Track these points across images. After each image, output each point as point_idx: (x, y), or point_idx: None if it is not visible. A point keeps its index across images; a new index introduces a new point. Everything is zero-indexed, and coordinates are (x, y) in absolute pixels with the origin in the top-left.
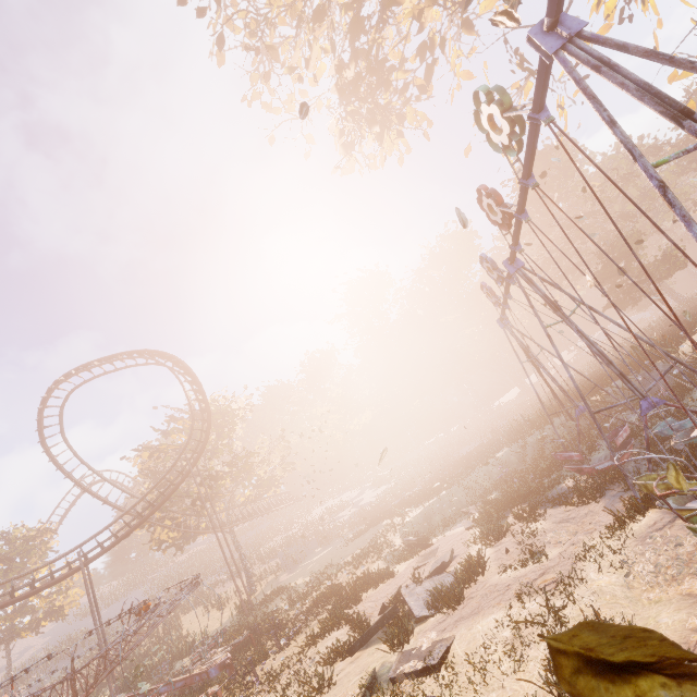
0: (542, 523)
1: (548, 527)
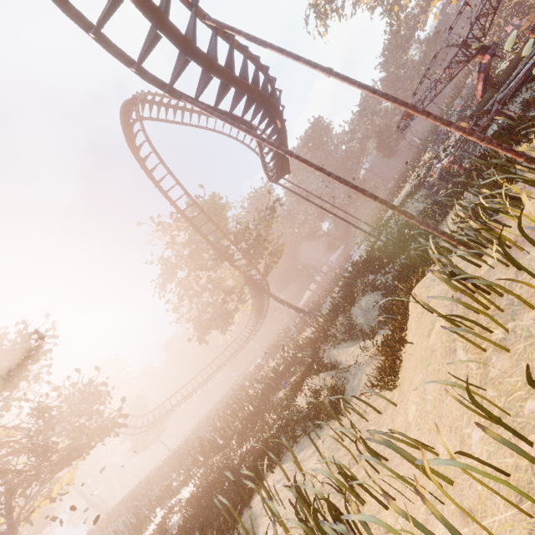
0: None
1: None
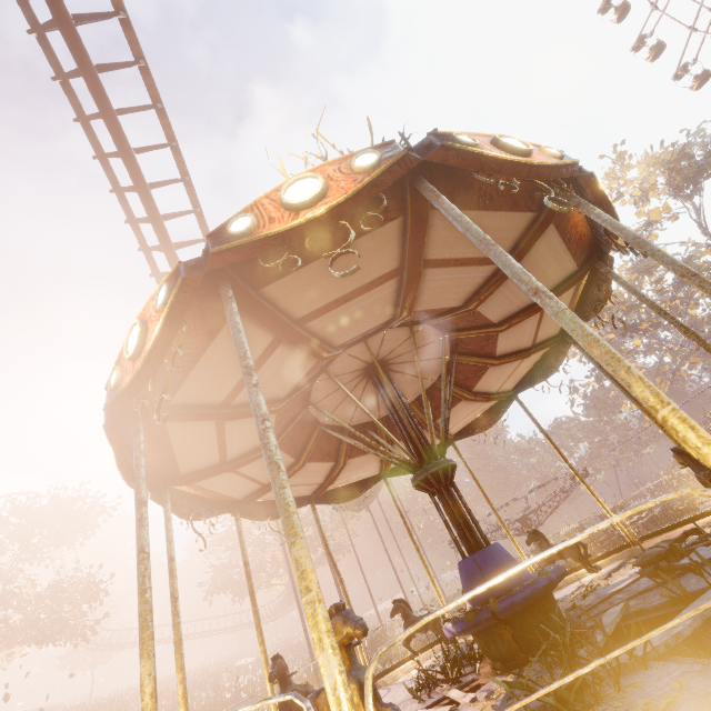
0: None
1: None
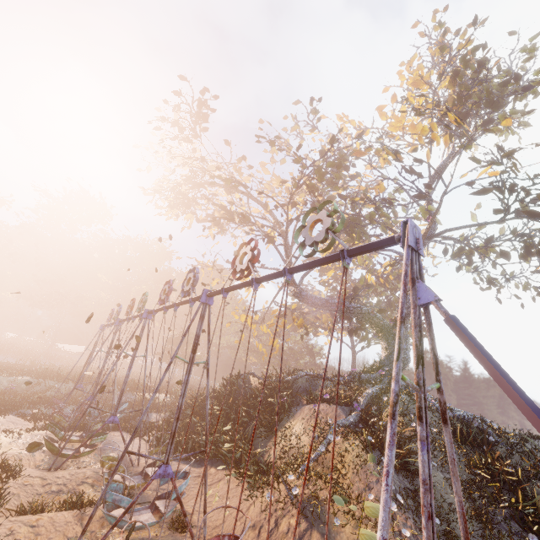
0: (2, 418)
1: (2, 421)
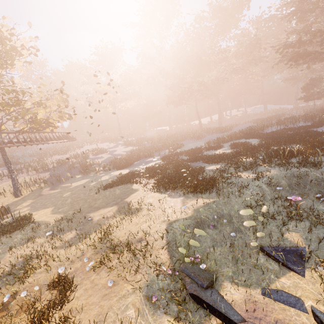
0: None
1: None
